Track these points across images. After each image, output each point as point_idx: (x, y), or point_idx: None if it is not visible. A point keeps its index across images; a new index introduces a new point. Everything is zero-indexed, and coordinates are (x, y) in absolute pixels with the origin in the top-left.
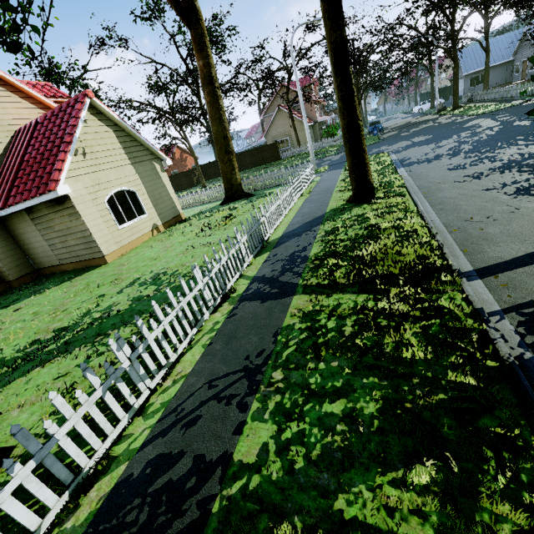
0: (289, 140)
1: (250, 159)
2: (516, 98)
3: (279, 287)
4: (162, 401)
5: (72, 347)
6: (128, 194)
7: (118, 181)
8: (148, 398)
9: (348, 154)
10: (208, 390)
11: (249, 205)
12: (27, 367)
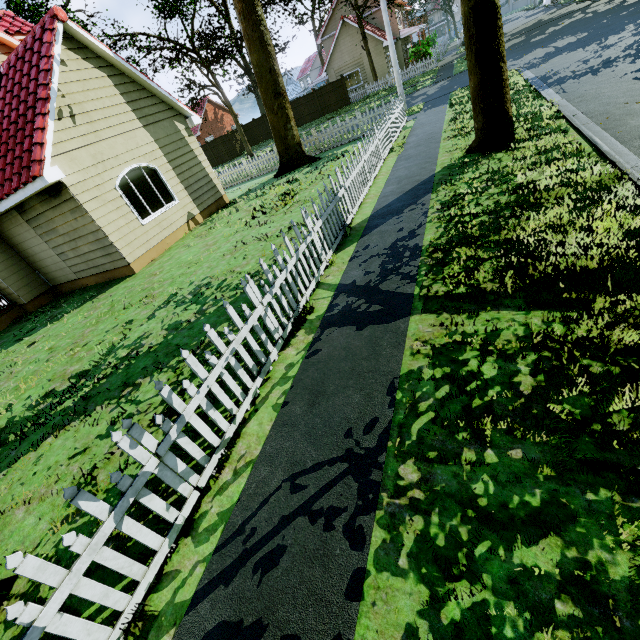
0: (360, 73)
1: (308, 109)
2: None
3: (381, 302)
4: (219, 510)
5: (92, 405)
6: (146, 174)
7: (128, 155)
8: (199, 503)
9: (473, 67)
10: (290, 494)
11: (314, 174)
12: (38, 436)
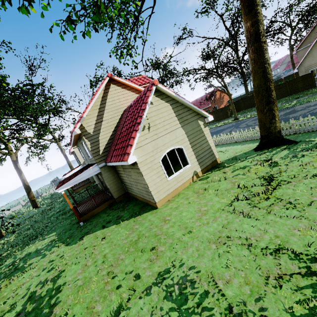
0: None
1: (279, 91)
2: None
3: None
4: None
5: None
6: (176, 151)
7: (170, 143)
8: None
9: None
10: None
11: (295, 164)
12: None
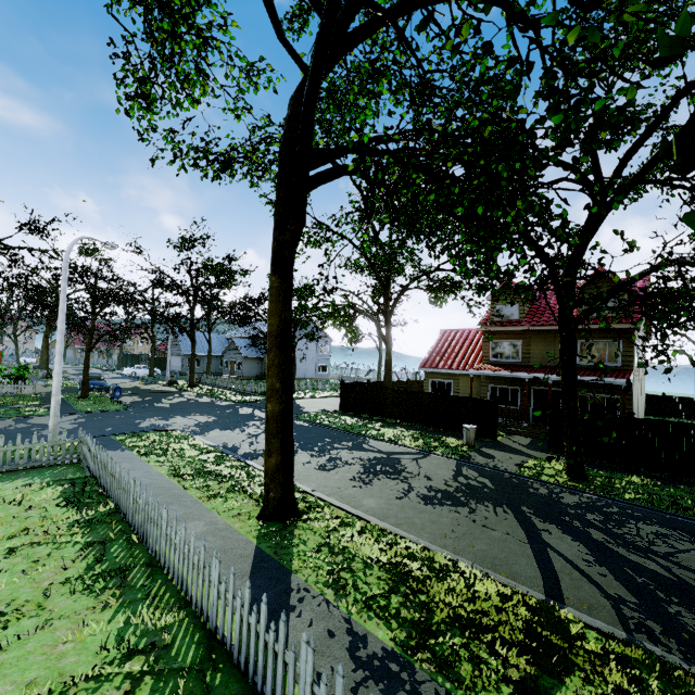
0: None
1: None
2: (251, 393)
3: None
4: None
5: None
6: None
7: None
8: None
9: (278, 448)
10: None
11: None
12: None
